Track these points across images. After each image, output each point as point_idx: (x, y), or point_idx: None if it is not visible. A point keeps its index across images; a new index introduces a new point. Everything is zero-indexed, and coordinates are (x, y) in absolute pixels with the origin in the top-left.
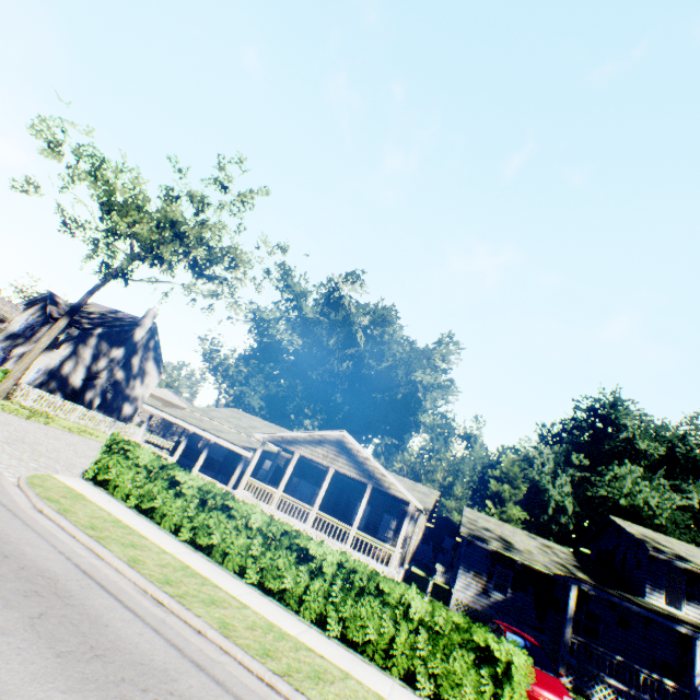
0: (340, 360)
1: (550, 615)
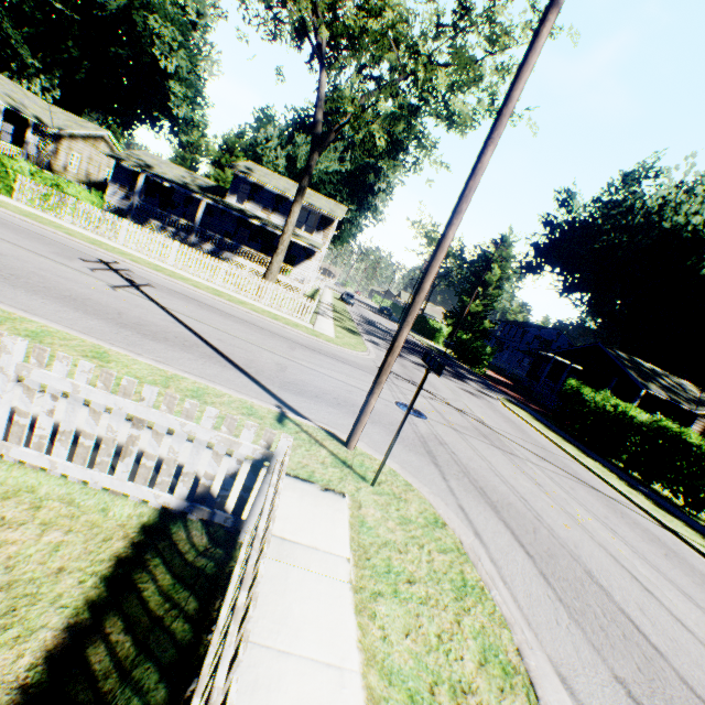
0: None
1: (169, 210)
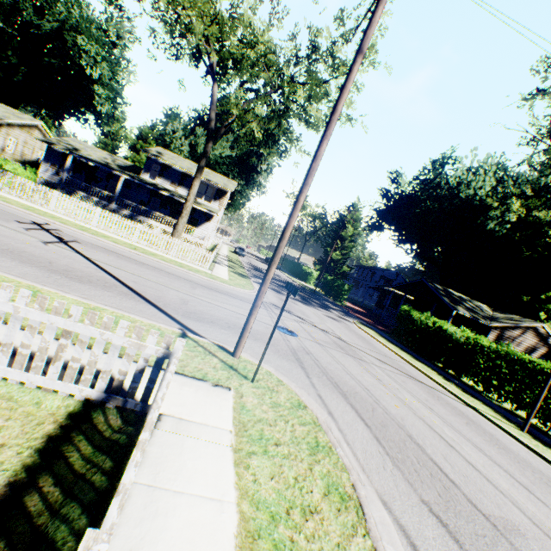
0: None
1: (93, 184)
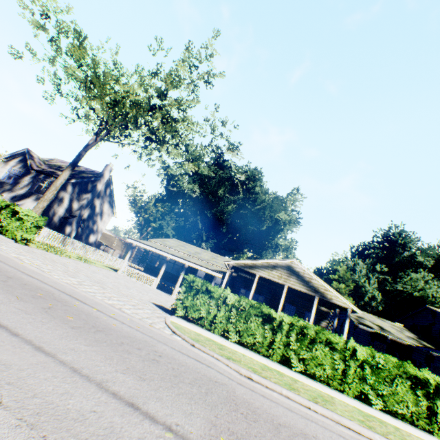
0: (227, 204)
1: None
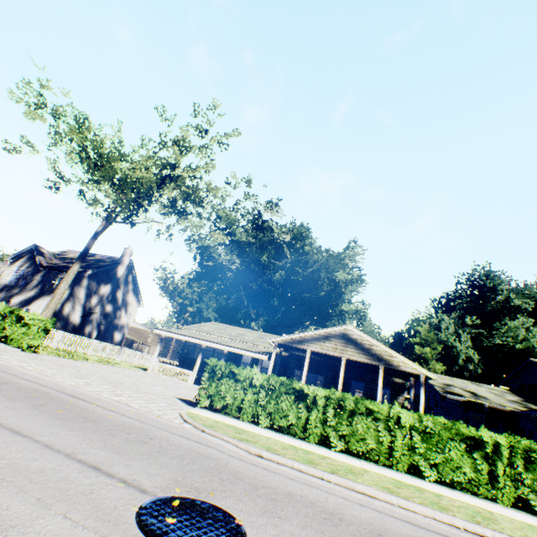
0: (273, 271)
1: None
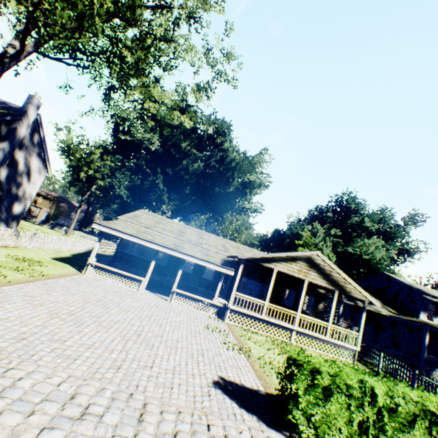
0: (192, 161)
1: (380, 333)
